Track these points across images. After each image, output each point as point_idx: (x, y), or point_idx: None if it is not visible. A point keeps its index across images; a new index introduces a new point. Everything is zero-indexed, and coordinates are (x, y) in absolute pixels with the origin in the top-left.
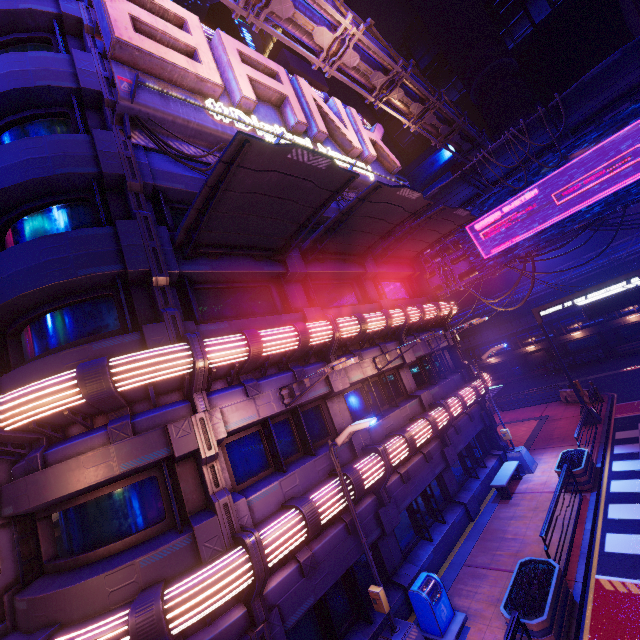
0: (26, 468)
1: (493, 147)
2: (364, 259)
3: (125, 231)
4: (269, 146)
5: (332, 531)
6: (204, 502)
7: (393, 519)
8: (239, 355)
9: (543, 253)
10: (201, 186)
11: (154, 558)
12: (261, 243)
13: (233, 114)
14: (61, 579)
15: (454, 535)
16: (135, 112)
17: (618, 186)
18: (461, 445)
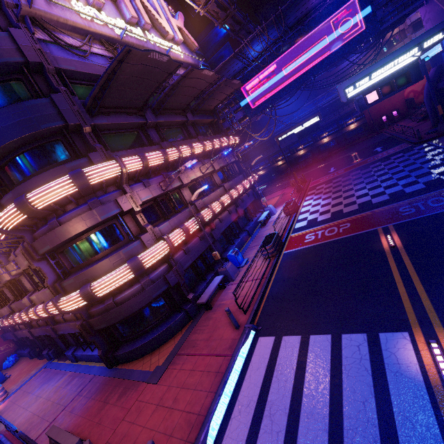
0: (50, 228)
1: (250, 38)
2: (186, 112)
3: (58, 100)
4: (140, 52)
5: (194, 240)
6: (139, 231)
7: (218, 235)
8: (139, 166)
9: (279, 105)
10: (84, 67)
11: (127, 249)
12: (131, 105)
13: (91, 12)
14: (86, 267)
15: (243, 241)
16: (32, 14)
17: (311, 65)
18: (244, 207)
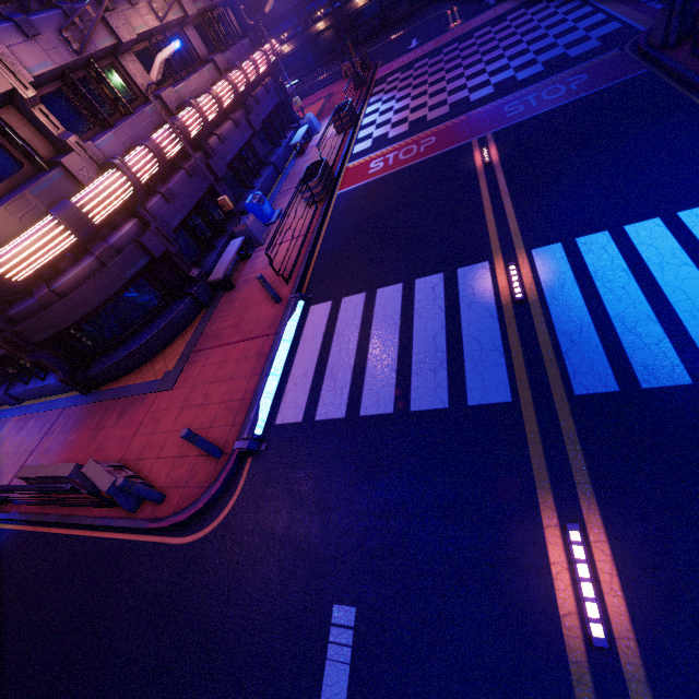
0: None
1: None
2: None
3: None
4: None
5: (177, 175)
6: (53, 149)
7: (221, 168)
8: None
9: None
10: None
11: (41, 188)
12: None
13: None
14: None
15: (269, 184)
16: None
17: None
18: (263, 116)
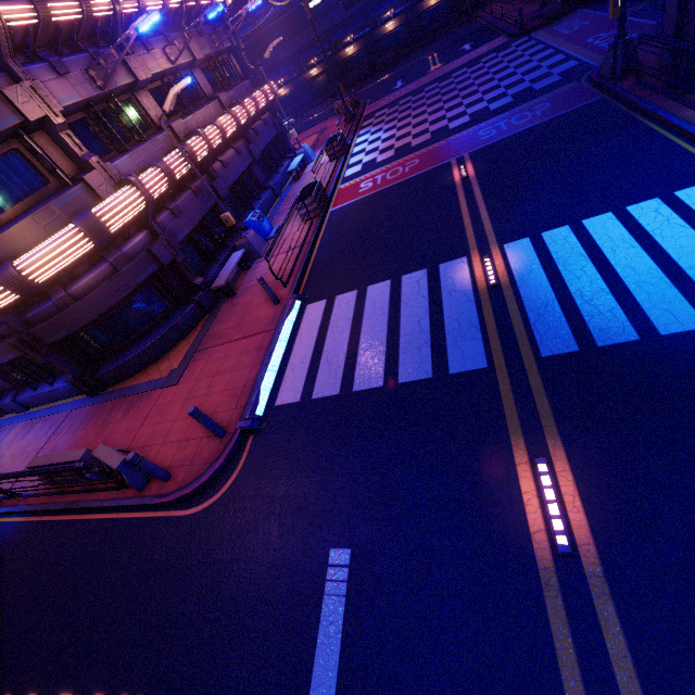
0: None
1: None
2: None
3: None
4: None
5: (184, 194)
6: (76, 168)
7: (224, 190)
8: (28, 15)
9: None
10: None
11: (65, 200)
12: None
13: None
14: None
15: (268, 205)
16: None
17: None
18: (262, 146)
